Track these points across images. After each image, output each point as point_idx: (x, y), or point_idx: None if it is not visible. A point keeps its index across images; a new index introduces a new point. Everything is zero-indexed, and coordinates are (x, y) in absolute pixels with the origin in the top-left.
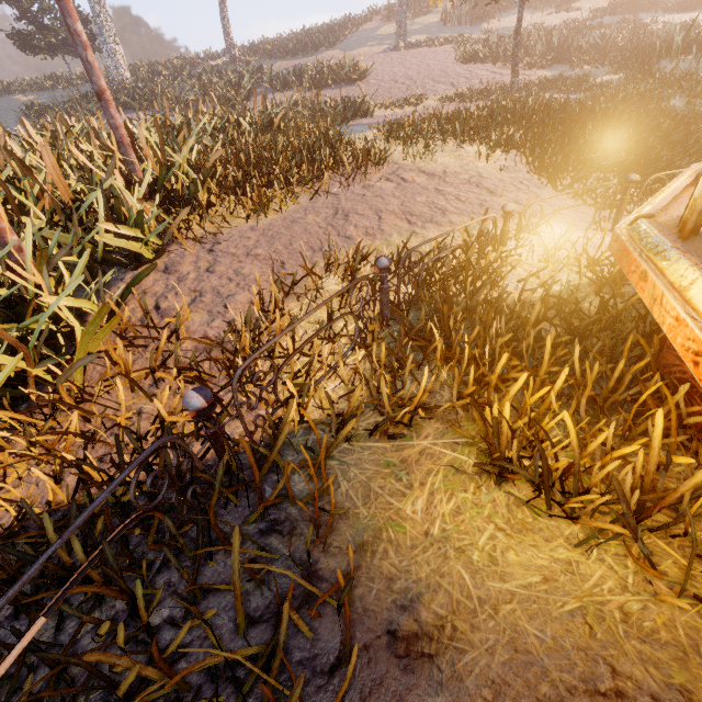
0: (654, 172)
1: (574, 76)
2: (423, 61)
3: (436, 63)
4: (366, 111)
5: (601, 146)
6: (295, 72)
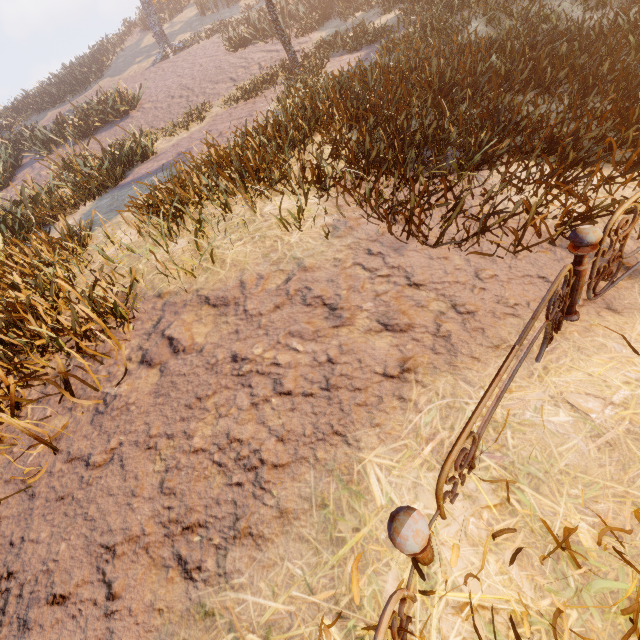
0: (529, 142)
1: (350, 28)
2: (195, 62)
3: (207, 60)
4: (143, 153)
5: (450, 136)
6: (55, 127)
